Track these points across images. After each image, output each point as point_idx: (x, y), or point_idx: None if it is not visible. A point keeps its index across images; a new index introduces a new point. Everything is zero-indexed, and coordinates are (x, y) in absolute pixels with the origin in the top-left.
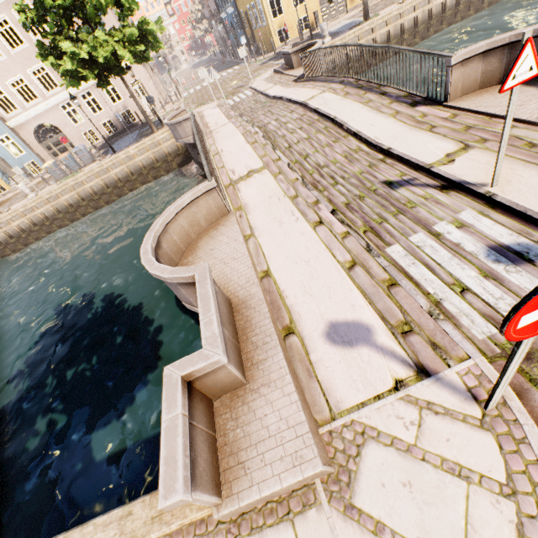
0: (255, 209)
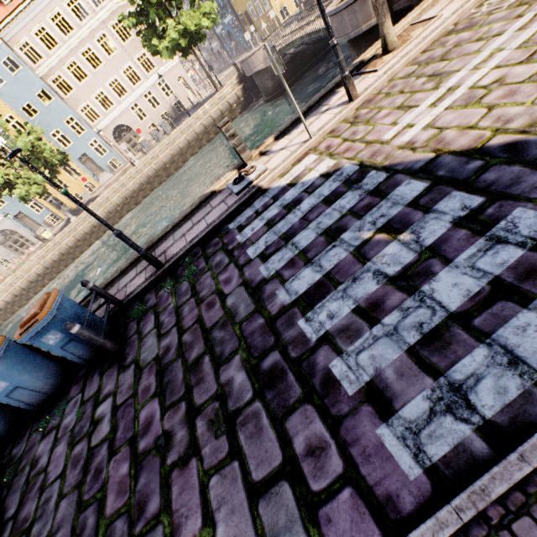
0: None
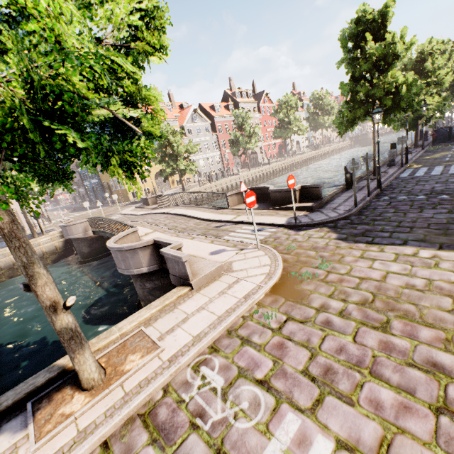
0: None
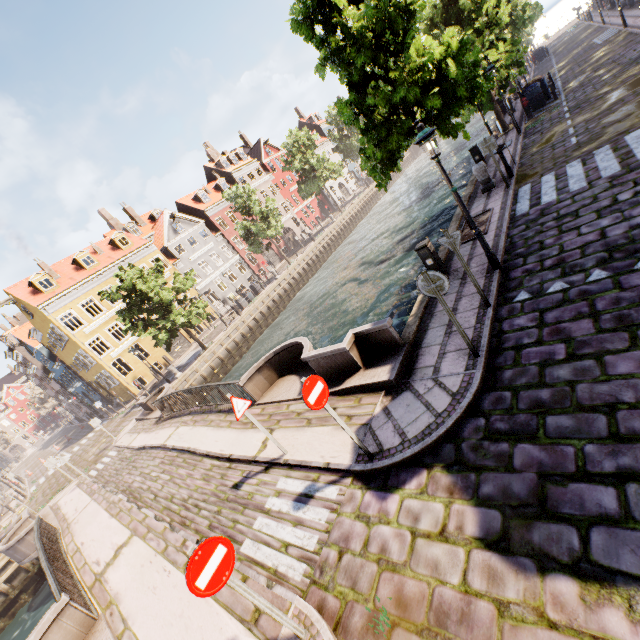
0: (127, 592)
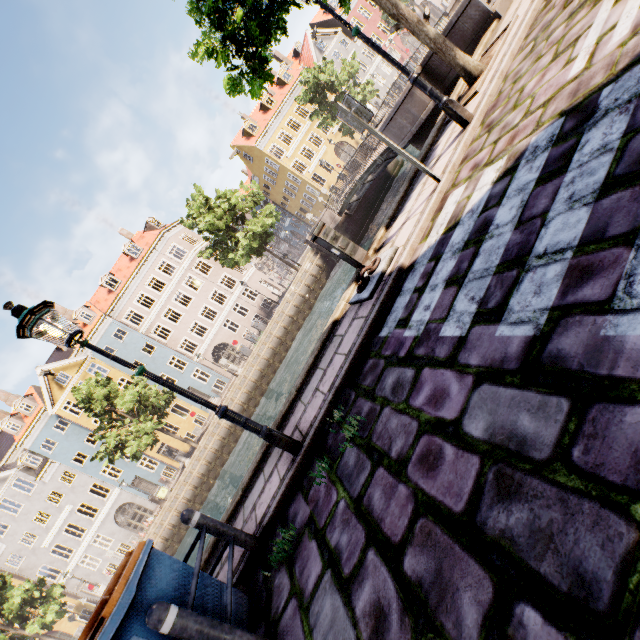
0: None
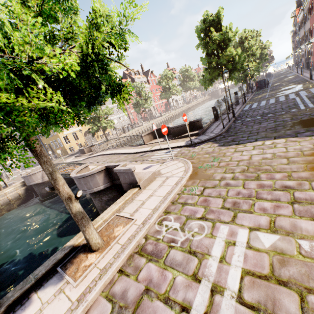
0: None
